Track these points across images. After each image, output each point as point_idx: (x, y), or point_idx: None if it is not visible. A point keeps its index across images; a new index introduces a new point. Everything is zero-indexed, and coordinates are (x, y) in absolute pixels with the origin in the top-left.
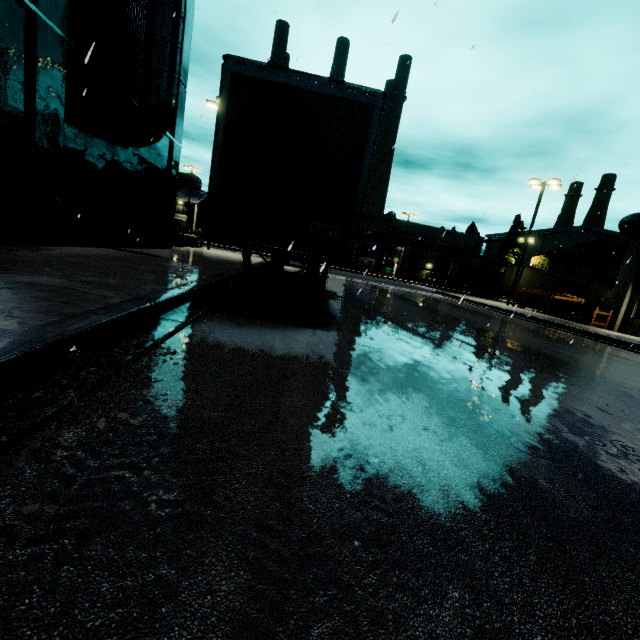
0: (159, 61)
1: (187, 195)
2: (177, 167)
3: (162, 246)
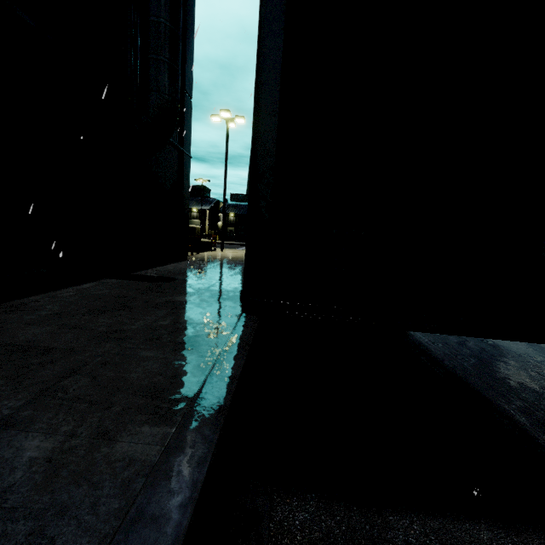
0: (157, 52)
1: (199, 203)
2: (188, 177)
3: (178, 259)
